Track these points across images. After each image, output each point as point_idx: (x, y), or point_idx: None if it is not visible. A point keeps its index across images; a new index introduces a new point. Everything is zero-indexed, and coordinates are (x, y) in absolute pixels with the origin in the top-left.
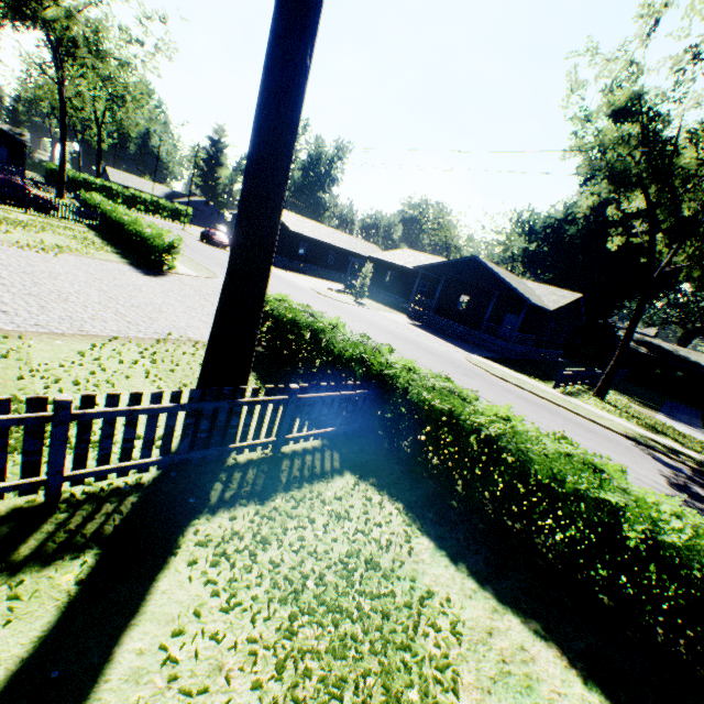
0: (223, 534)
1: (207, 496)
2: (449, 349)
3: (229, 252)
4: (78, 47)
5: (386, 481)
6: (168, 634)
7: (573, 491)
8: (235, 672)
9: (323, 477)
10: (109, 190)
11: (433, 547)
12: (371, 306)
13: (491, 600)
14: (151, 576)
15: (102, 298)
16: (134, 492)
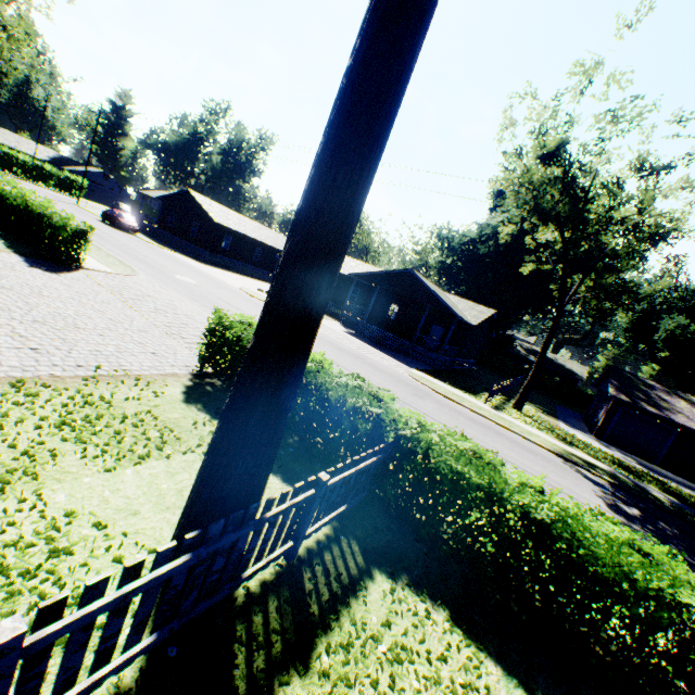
0: None
1: (233, 686)
2: (391, 363)
3: (140, 238)
4: None
5: (417, 573)
6: None
7: (644, 590)
8: None
9: (356, 589)
10: None
11: (503, 674)
12: None
13: None
14: None
15: None
16: None
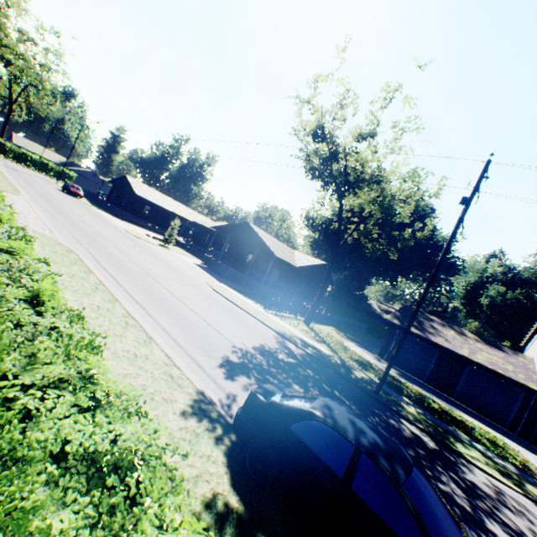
0: None
1: None
2: (202, 276)
3: (80, 200)
4: None
5: None
6: None
7: None
8: None
9: None
10: (3, 146)
11: None
12: (175, 250)
13: None
14: None
15: None
16: None
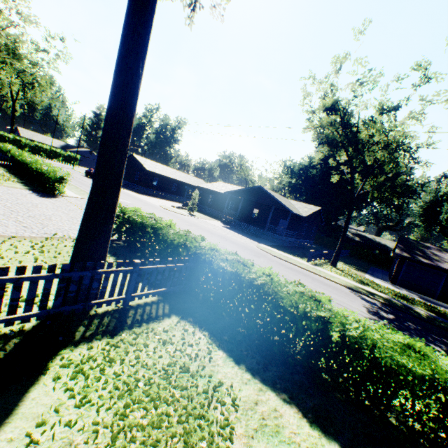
0: (82, 358)
1: (72, 335)
2: (246, 241)
3: None
4: (0, 51)
5: (199, 319)
6: (34, 426)
7: (303, 312)
8: (82, 445)
9: (157, 319)
10: (19, 142)
11: (226, 356)
12: (199, 216)
13: (259, 384)
14: (24, 390)
15: (6, 211)
16: (17, 335)
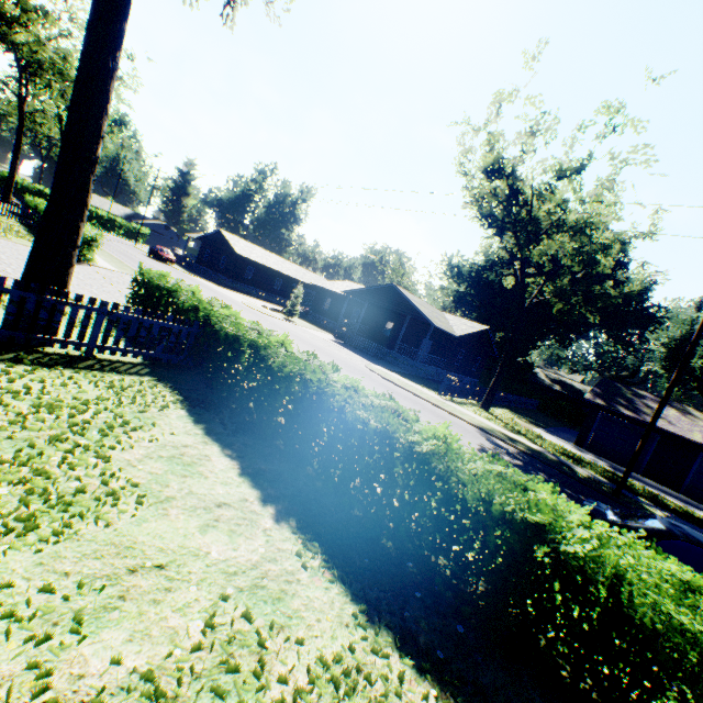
0: None
1: None
2: (354, 358)
3: (174, 268)
4: (44, 69)
5: (183, 387)
6: None
7: (289, 373)
8: None
9: (122, 373)
10: None
11: (186, 415)
12: (301, 324)
13: (207, 439)
14: None
15: None
16: None
